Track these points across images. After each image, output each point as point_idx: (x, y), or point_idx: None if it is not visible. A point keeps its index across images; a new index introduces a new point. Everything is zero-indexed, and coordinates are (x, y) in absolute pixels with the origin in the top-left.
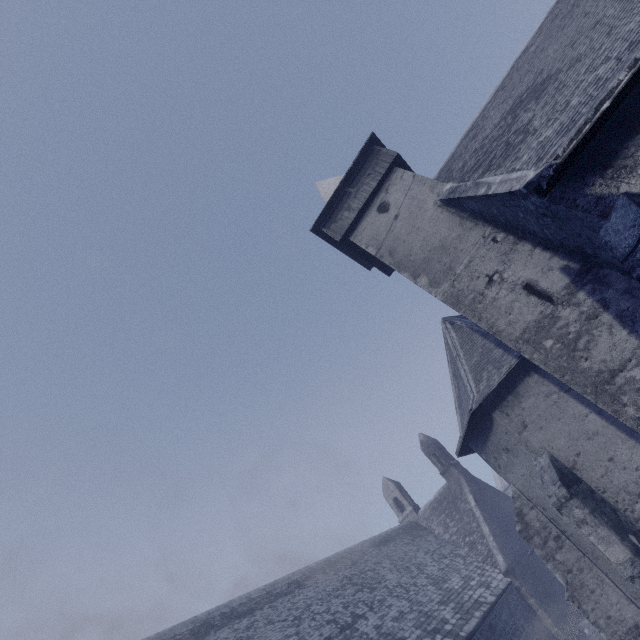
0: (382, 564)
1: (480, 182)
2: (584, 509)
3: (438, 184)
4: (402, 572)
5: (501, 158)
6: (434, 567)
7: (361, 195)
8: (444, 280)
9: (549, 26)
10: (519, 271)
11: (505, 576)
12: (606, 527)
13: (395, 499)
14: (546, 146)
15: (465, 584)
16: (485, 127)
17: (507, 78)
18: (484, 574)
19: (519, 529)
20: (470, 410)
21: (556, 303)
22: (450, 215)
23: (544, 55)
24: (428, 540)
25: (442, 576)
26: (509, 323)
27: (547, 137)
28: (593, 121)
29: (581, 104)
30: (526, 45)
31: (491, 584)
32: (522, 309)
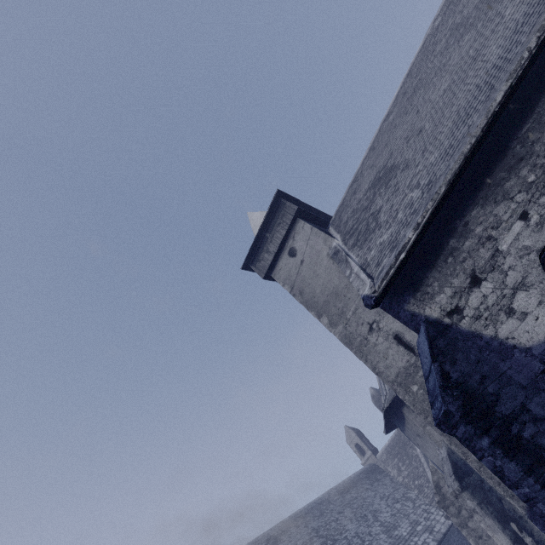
0: (344, 513)
1: (348, 260)
2: (473, 501)
3: (329, 238)
4: (360, 521)
5: (363, 238)
6: (387, 513)
7: (275, 241)
8: (339, 322)
9: (401, 101)
10: (390, 323)
11: (447, 519)
12: (491, 517)
13: (357, 444)
14: (382, 252)
15: (412, 530)
16: (360, 187)
17: (376, 139)
18: (429, 518)
19: (437, 500)
20: (382, 409)
21: (417, 354)
22: (339, 267)
23: (395, 135)
24: (384, 484)
25: (393, 523)
26: (386, 366)
27: (384, 242)
28: (395, 267)
29: (402, 223)
30: (388, 109)
31: (434, 528)
32: (394, 356)
